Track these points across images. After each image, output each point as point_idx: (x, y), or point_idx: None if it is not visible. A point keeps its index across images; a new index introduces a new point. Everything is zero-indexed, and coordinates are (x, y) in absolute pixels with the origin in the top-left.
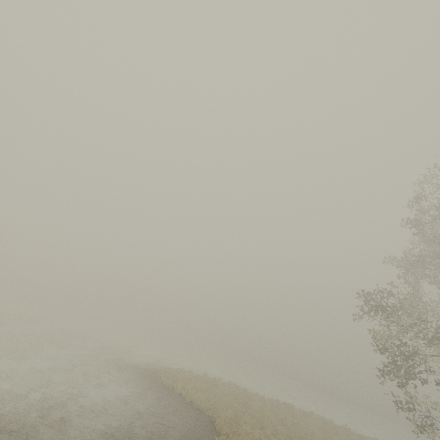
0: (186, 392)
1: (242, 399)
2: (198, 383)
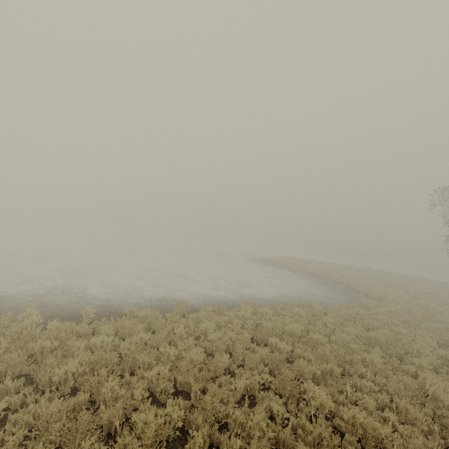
0: (301, 268)
1: (329, 267)
2: (301, 263)
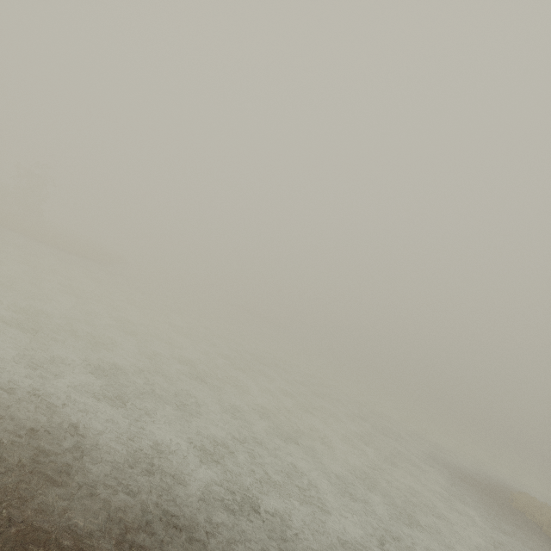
0: None
1: None
2: None
